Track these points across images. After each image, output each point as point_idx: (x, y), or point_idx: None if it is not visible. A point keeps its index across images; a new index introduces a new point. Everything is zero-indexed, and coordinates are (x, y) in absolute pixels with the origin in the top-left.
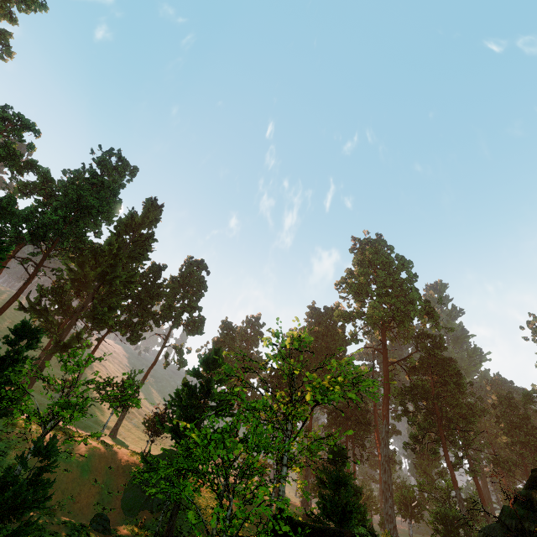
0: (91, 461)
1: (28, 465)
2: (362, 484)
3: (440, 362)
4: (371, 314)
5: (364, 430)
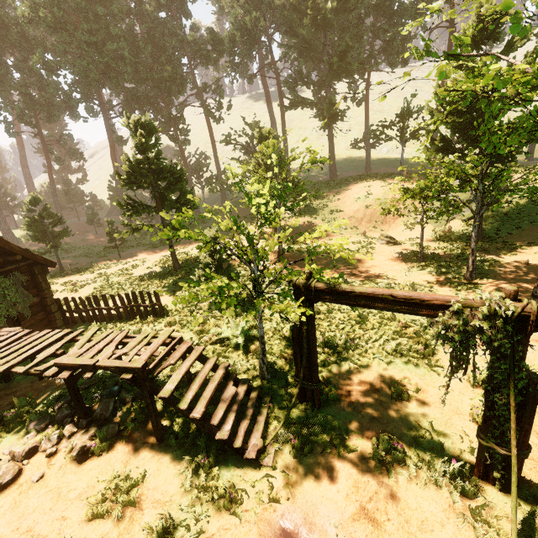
0: (387, 195)
1: (340, 209)
2: None
3: None
4: None
5: None
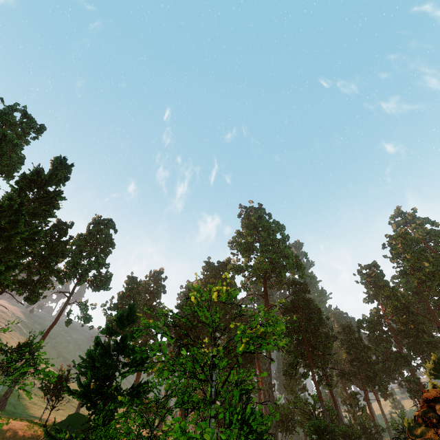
0: None
1: None
2: None
3: (306, 302)
4: (258, 267)
5: (250, 363)
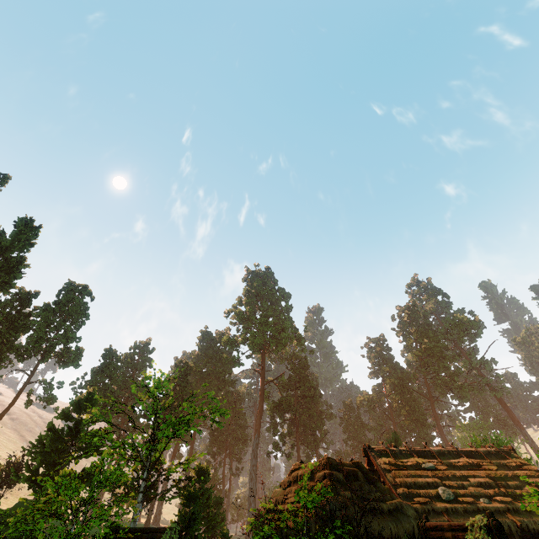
0: None
1: None
2: (237, 495)
3: (304, 379)
4: (251, 341)
5: (242, 445)
